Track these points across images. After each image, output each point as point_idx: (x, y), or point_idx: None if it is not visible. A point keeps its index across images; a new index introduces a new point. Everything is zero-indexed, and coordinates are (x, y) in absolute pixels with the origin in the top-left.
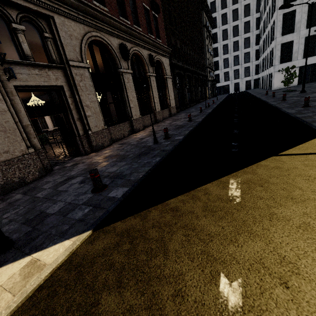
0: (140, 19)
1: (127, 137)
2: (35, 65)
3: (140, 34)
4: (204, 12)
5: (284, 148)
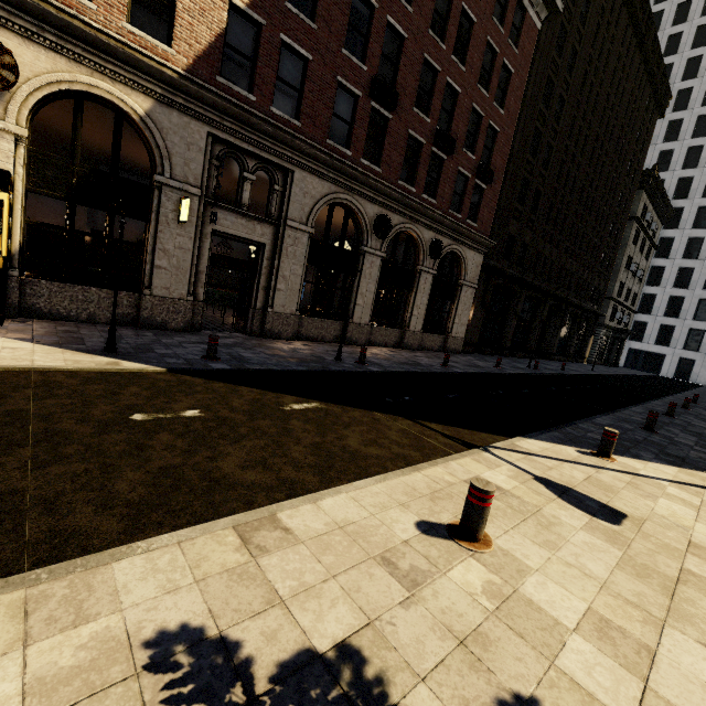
0: (442, 187)
1: (328, 343)
2: (246, 215)
3: (427, 208)
4: (644, 193)
5: (434, 421)
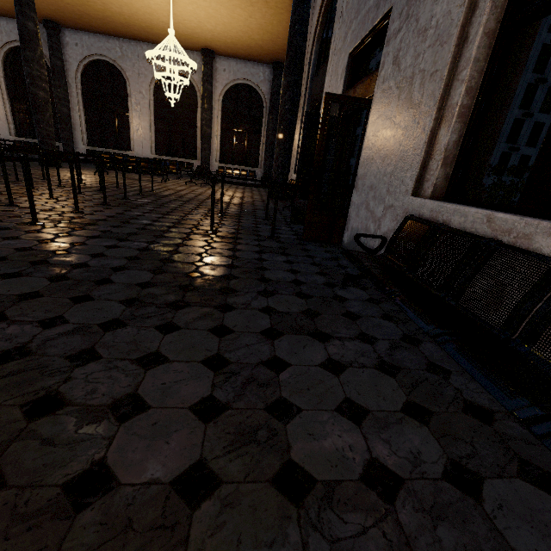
0: None
1: None
2: None
3: None
4: None
5: None
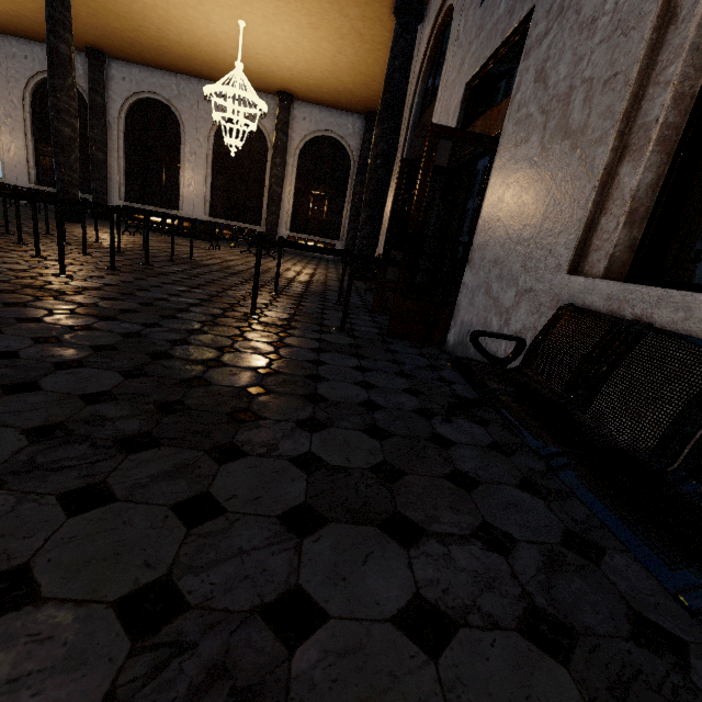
0: None
1: None
2: None
3: None
4: None
5: None
